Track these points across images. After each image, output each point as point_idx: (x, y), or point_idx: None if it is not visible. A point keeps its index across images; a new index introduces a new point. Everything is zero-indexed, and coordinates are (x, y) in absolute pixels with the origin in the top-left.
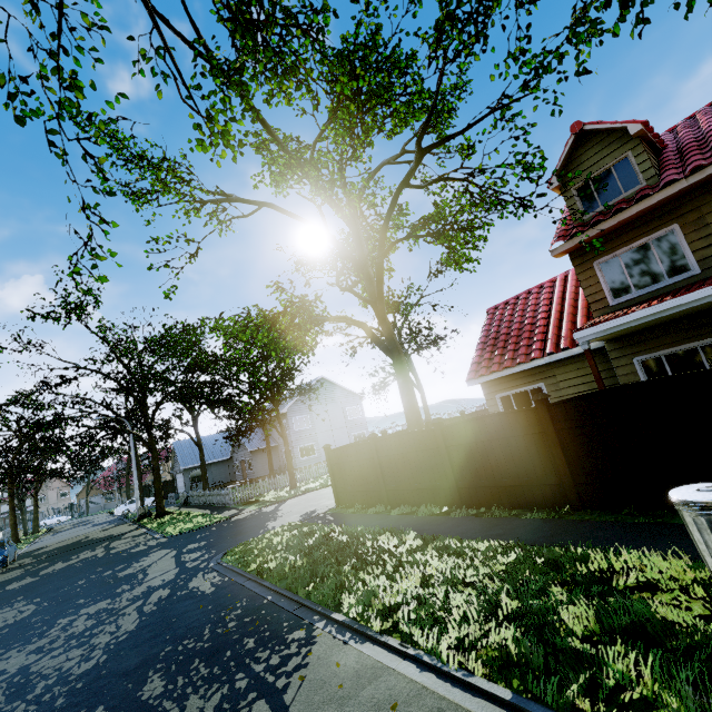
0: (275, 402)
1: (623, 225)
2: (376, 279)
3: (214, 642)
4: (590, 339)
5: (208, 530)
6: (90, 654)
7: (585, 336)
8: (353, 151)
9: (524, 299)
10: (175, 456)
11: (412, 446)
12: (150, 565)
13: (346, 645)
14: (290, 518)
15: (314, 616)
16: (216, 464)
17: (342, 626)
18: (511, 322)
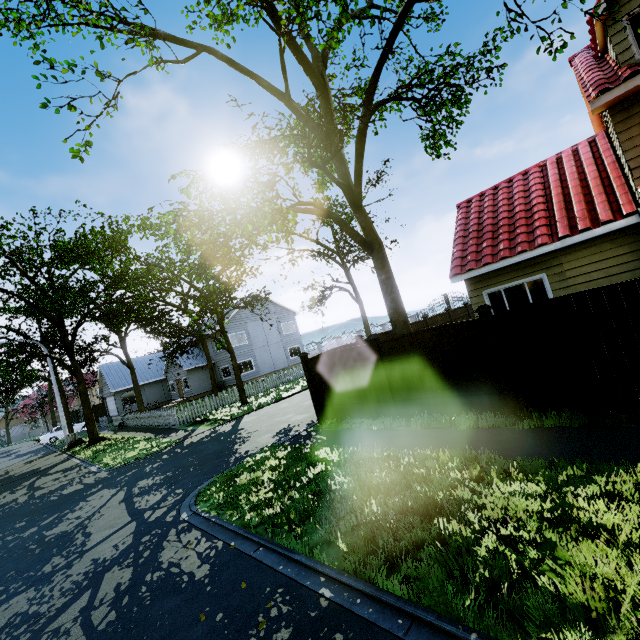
0: (218, 315)
1: None
2: (356, 152)
3: None
4: None
5: (159, 458)
6: None
7: None
8: None
9: (506, 188)
10: (103, 380)
11: (438, 345)
12: (91, 517)
13: None
14: (263, 439)
15: None
16: (149, 385)
17: None
18: (494, 212)
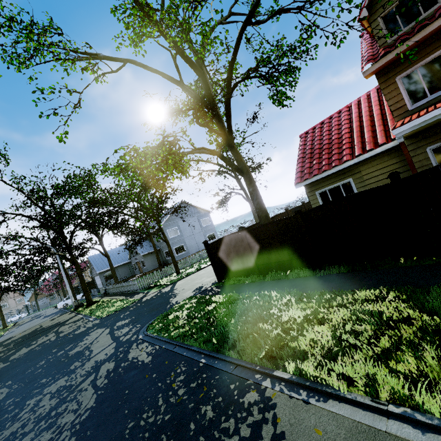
0: (156, 219)
1: (422, 42)
2: (226, 114)
3: (172, 413)
4: (405, 134)
5: (128, 310)
6: (59, 438)
7: (402, 131)
8: (193, 10)
9: (328, 123)
10: (91, 266)
11: (276, 231)
12: (92, 343)
13: (309, 405)
14: (186, 294)
15: (255, 376)
16: (120, 266)
17: (290, 384)
18: (321, 140)
